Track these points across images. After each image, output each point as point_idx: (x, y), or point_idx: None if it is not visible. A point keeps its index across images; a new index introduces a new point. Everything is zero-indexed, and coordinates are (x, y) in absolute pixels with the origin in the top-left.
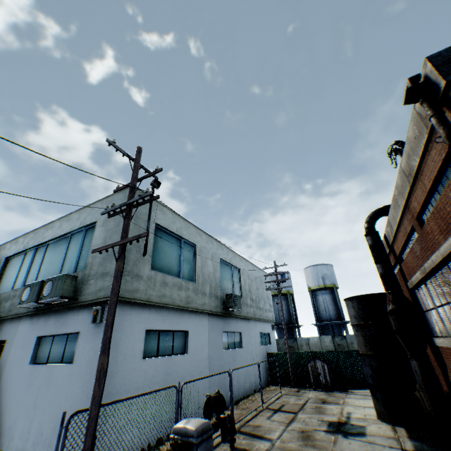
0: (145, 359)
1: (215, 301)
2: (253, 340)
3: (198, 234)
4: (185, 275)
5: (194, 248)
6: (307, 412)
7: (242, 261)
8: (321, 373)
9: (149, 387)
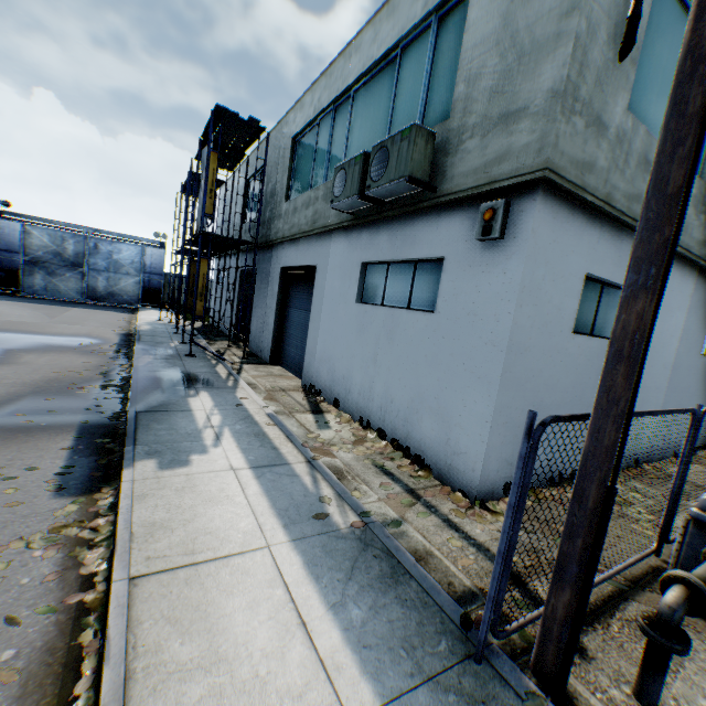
0: (575, 336)
1: None
2: None
3: None
4: None
5: None
6: None
7: None
8: None
9: (572, 388)
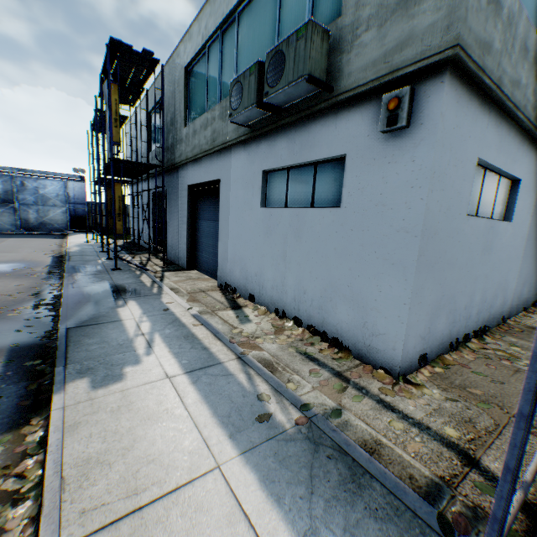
0: (468, 218)
1: None
2: None
3: None
4: None
5: None
6: None
7: None
8: None
9: (465, 264)
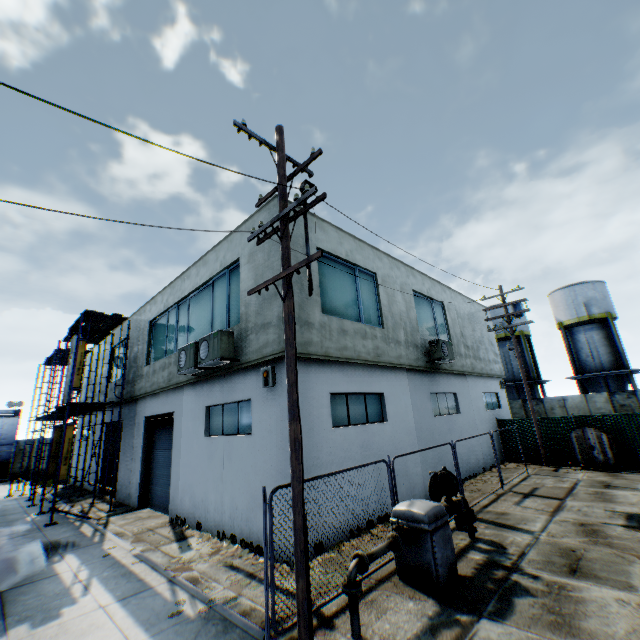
0: (336, 429)
1: (414, 352)
2: (474, 403)
3: (376, 257)
4: (368, 318)
5: (373, 279)
6: (581, 500)
7: (445, 292)
8: (595, 446)
9: (346, 462)
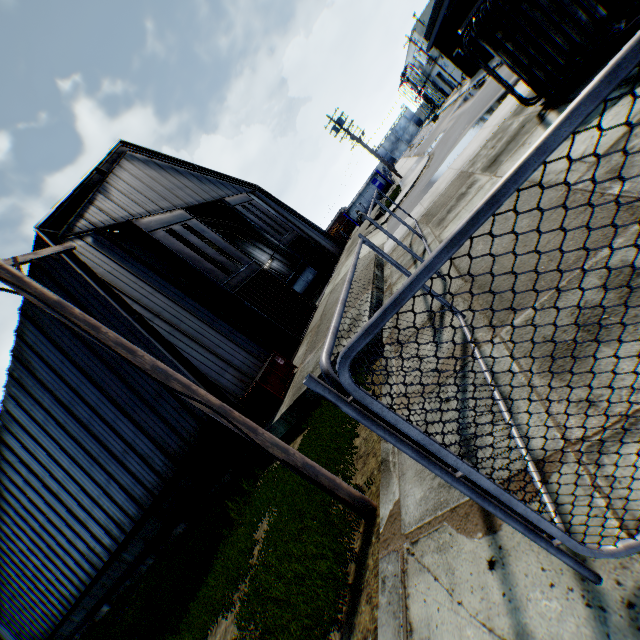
0: None
1: None
2: None
3: None
4: None
5: None
6: None
7: None
8: None
9: None
